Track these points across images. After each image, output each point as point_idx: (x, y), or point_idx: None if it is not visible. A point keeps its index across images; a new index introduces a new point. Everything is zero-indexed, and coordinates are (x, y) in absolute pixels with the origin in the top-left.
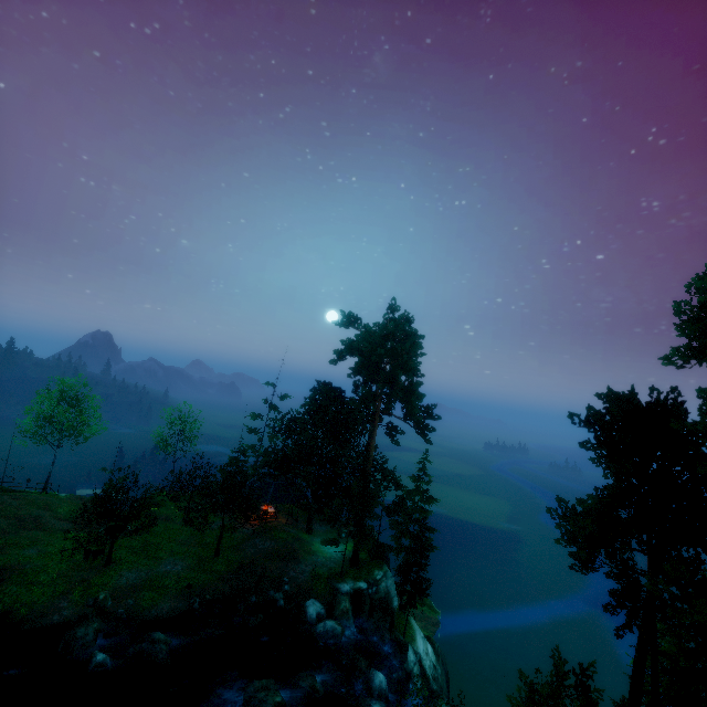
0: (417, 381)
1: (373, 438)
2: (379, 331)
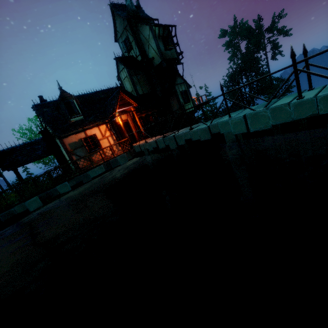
0: (284, 27)
1: (268, 63)
2: (253, 21)
